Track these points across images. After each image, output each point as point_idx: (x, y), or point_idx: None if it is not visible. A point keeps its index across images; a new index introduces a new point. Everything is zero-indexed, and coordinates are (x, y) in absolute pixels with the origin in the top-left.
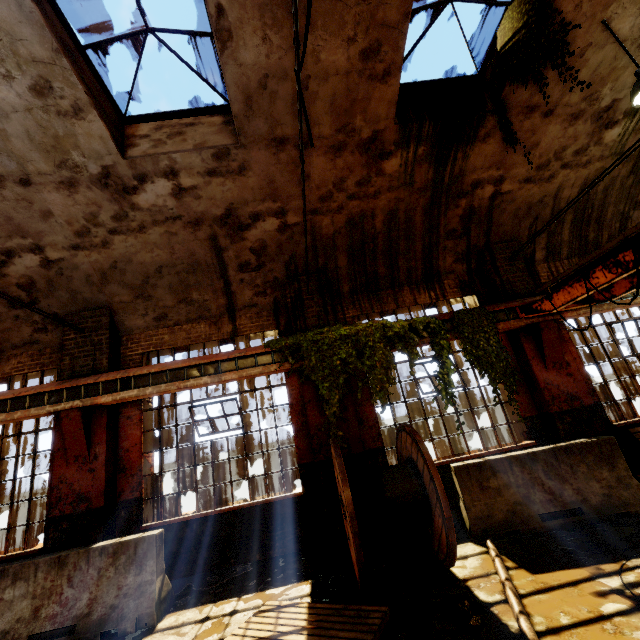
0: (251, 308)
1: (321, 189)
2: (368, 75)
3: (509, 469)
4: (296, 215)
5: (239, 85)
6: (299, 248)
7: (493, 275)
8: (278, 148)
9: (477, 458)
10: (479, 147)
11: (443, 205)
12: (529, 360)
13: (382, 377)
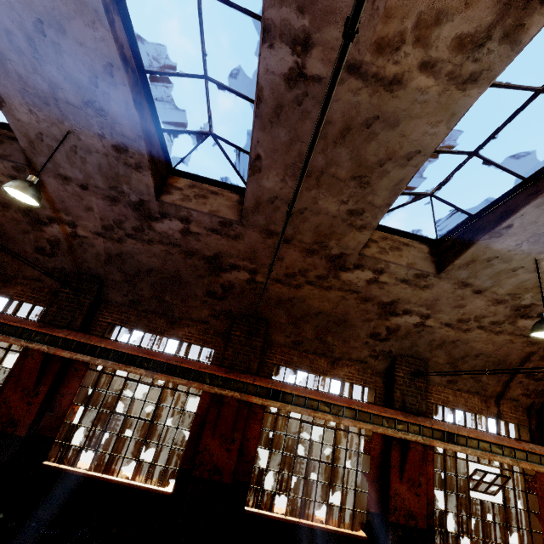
0: (513, 401)
1: None
2: None
3: None
4: None
5: None
6: None
7: None
8: None
9: None
10: None
11: None
12: None
13: None
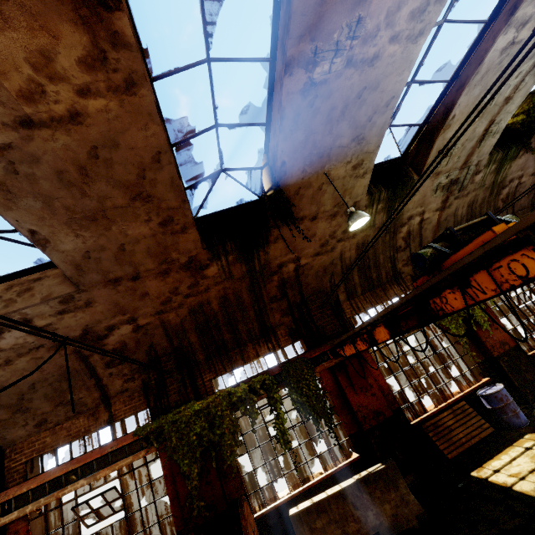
0: (123, 393)
1: (161, 297)
2: (170, 232)
3: (328, 508)
4: (145, 318)
5: (66, 261)
6: (155, 338)
7: (310, 323)
8: (115, 284)
9: (319, 482)
10: (273, 246)
11: (261, 283)
12: (344, 390)
13: (231, 442)
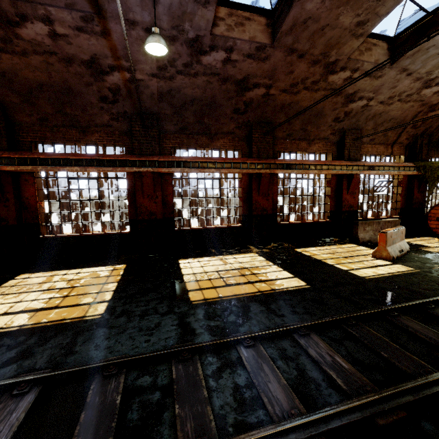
0: (400, 144)
1: None
2: None
3: None
4: None
5: None
6: (435, 124)
7: None
8: None
9: None
10: None
11: None
12: None
13: None
